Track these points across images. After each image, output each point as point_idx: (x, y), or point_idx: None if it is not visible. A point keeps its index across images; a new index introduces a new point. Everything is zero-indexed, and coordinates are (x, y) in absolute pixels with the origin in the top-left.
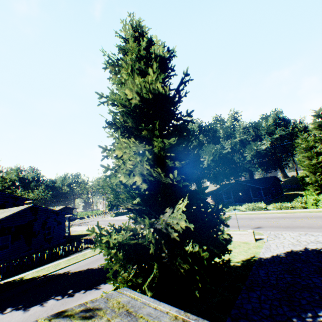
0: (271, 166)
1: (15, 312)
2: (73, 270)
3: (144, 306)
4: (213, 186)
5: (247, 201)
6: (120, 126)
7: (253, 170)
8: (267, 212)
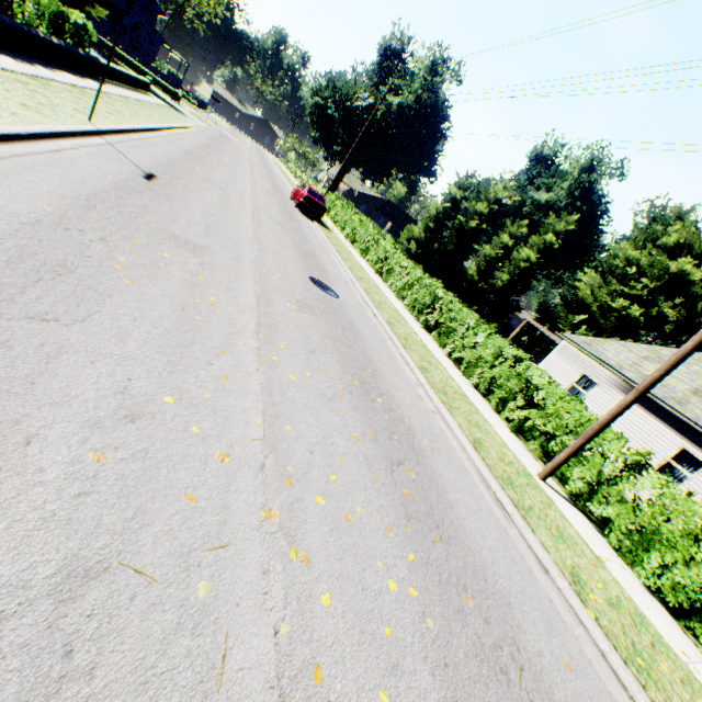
0: None
1: None
2: None
3: None
4: None
5: None
6: None
7: None
8: None
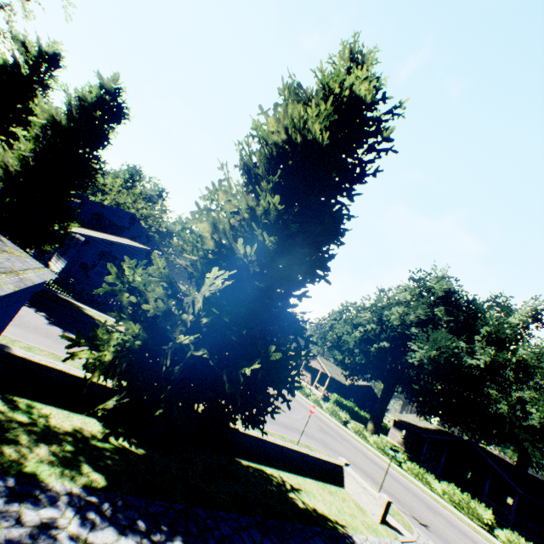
0: None
1: (43, 318)
2: None
3: (27, 266)
4: (420, 419)
5: (471, 496)
6: (243, 164)
7: (533, 453)
8: (486, 534)
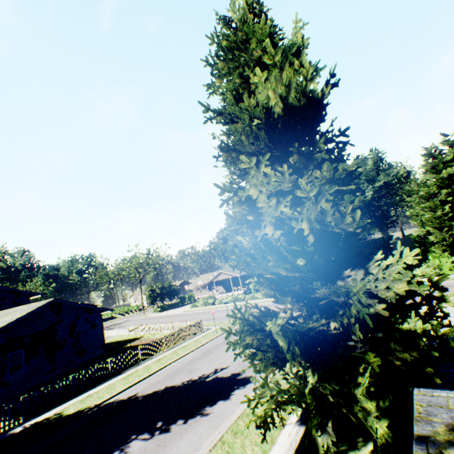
0: (375, 224)
1: None
2: (143, 393)
3: None
4: None
5: None
6: (254, 150)
7: None
8: None
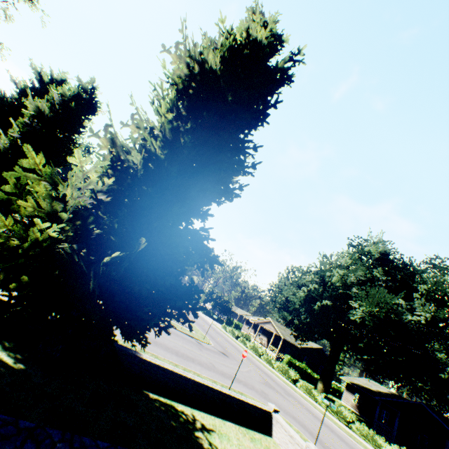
0: None
1: None
2: None
3: None
4: (372, 383)
5: None
6: (153, 101)
7: None
8: None
